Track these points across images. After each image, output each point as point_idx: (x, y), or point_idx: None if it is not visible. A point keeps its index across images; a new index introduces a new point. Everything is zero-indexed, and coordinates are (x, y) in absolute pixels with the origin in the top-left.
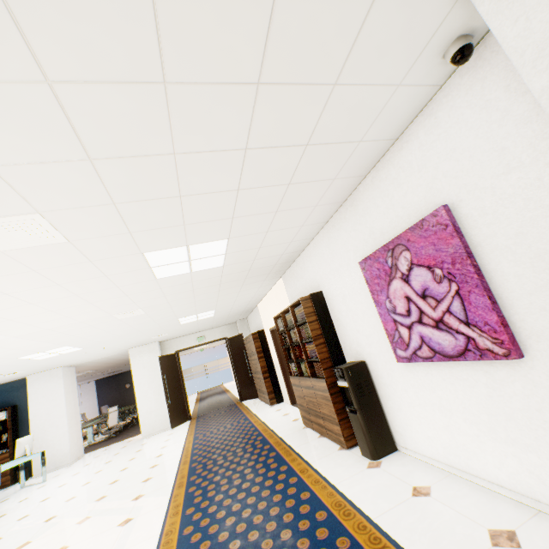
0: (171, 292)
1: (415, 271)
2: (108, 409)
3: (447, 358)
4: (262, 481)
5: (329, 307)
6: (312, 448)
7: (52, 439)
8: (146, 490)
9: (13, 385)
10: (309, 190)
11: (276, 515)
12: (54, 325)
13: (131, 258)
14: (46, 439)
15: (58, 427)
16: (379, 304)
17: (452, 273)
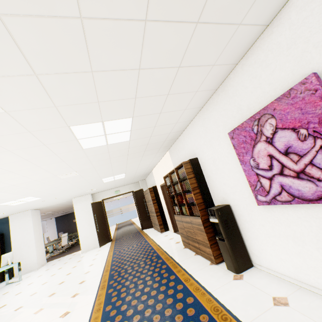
0: (94, 159)
1: (279, 134)
2: (61, 235)
3: (306, 201)
4: (158, 287)
5: (202, 168)
6: (191, 262)
7: (26, 254)
8: (80, 290)
9: (0, 221)
10: (193, 74)
11: (170, 316)
12: (16, 182)
13: (61, 131)
14: (22, 254)
15: (29, 247)
16: (244, 162)
17: (318, 131)
